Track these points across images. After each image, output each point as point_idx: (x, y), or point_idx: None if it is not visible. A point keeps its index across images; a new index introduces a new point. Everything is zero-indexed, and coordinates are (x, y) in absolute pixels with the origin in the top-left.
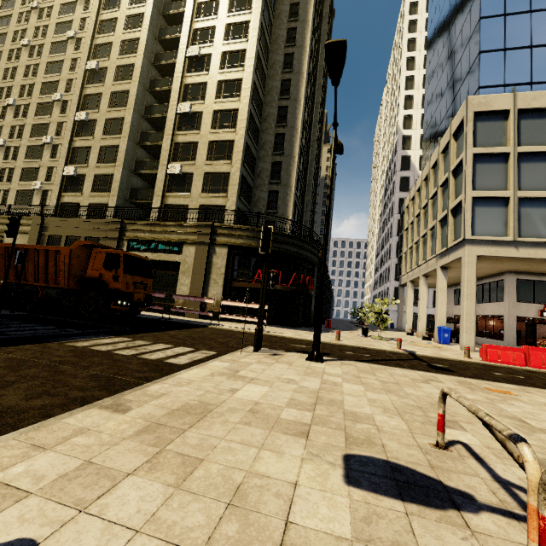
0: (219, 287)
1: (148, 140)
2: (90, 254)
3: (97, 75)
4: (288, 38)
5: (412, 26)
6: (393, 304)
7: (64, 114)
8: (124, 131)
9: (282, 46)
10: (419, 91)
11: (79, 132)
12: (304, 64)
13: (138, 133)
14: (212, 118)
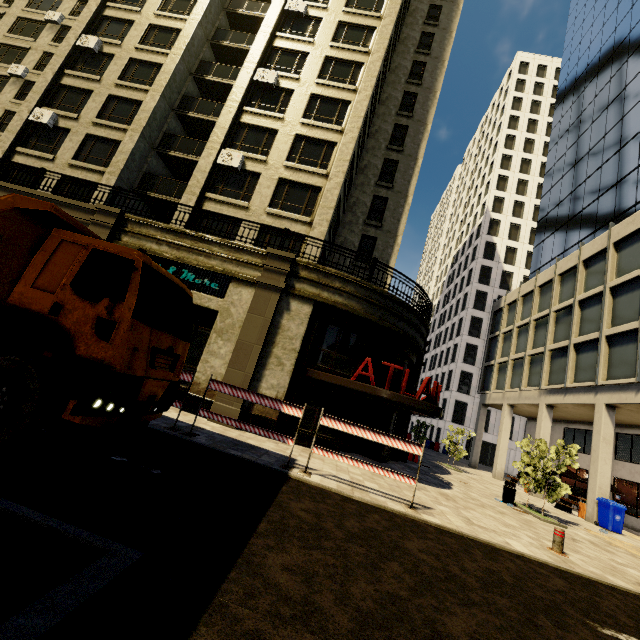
0: (285, 373)
1: (193, 109)
2: (38, 241)
3: None
4: (420, 44)
5: (516, 103)
6: (451, 421)
7: (58, 43)
8: (158, 83)
9: (412, 50)
10: (515, 174)
11: (78, 65)
12: (439, 80)
13: (178, 95)
14: (307, 102)
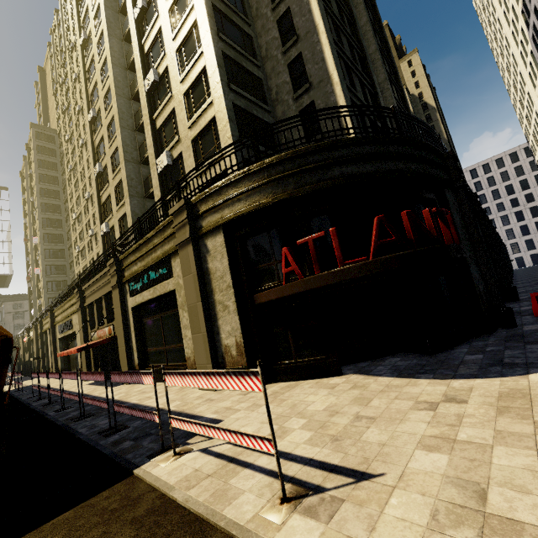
0: (232, 314)
1: (145, 151)
2: None
3: (98, 121)
4: None
5: None
6: None
7: None
8: (120, 156)
9: None
10: None
11: (103, 186)
12: None
13: (137, 151)
14: (176, 63)
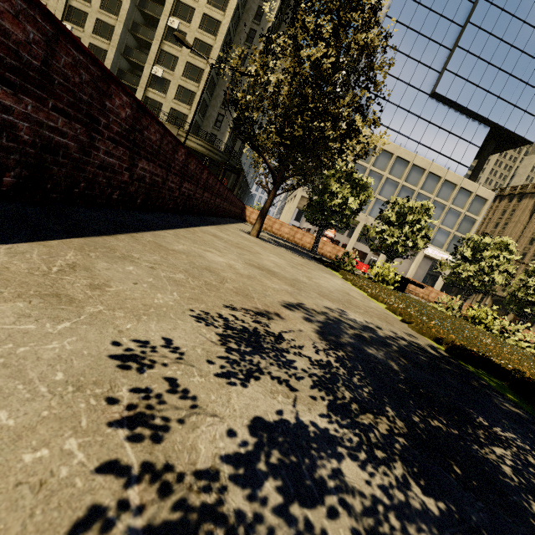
0: None
1: (139, 32)
2: None
3: None
4: None
5: None
6: None
7: None
8: (121, 17)
9: None
10: None
11: None
12: (269, 24)
13: (131, 20)
14: (193, 43)
